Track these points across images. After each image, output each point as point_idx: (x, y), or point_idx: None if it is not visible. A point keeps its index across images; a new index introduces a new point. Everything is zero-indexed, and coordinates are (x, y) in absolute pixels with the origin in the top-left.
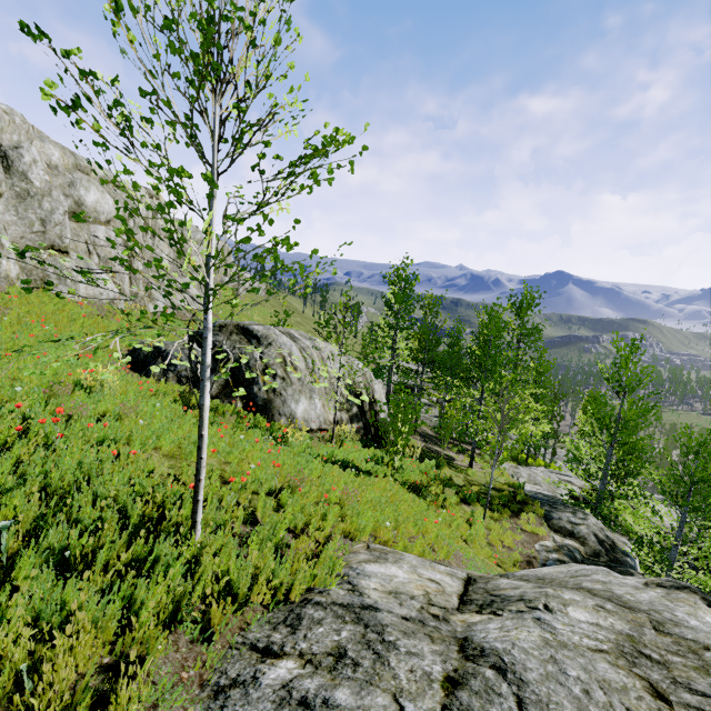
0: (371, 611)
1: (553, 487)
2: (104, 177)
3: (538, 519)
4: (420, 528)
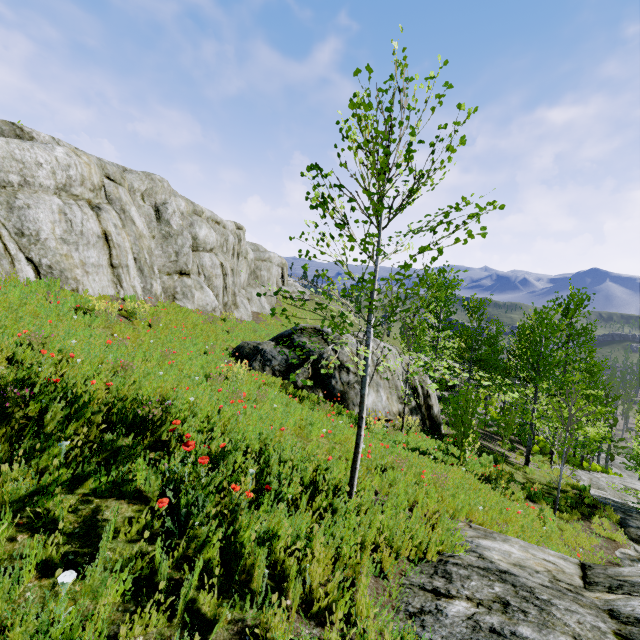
0: (511, 575)
1: (620, 494)
2: (210, 217)
3: (612, 525)
4: (505, 516)
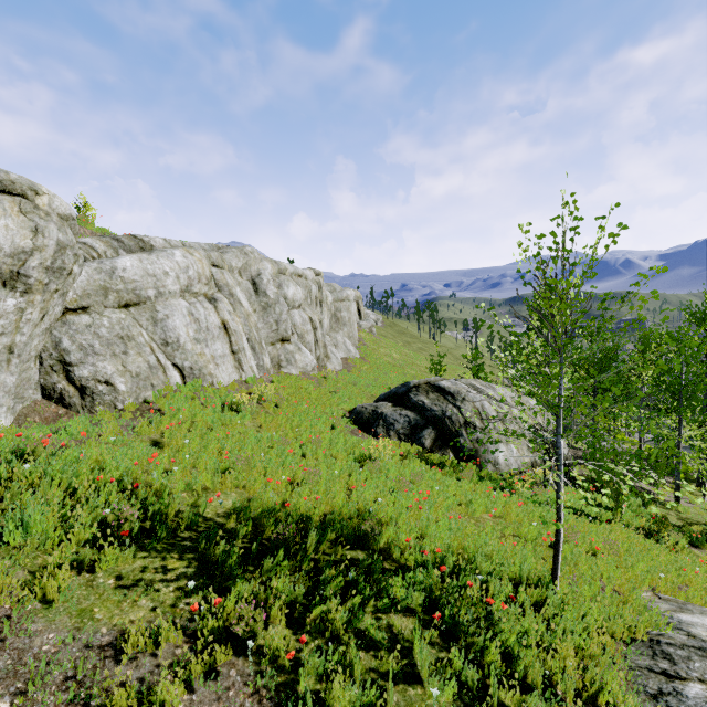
0: None
1: None
2: (293, 272)
3: None
4: (683, 578)
